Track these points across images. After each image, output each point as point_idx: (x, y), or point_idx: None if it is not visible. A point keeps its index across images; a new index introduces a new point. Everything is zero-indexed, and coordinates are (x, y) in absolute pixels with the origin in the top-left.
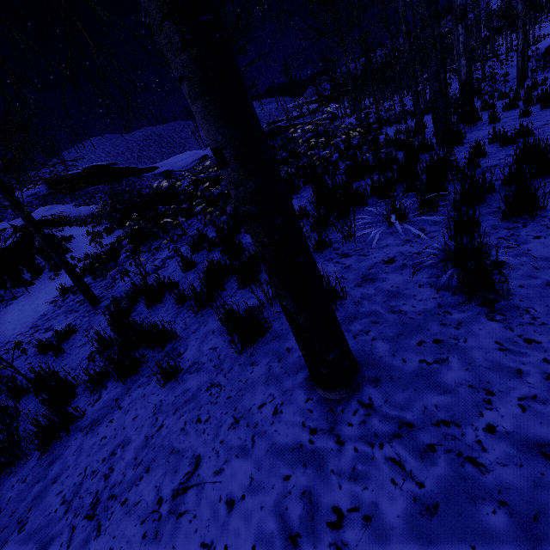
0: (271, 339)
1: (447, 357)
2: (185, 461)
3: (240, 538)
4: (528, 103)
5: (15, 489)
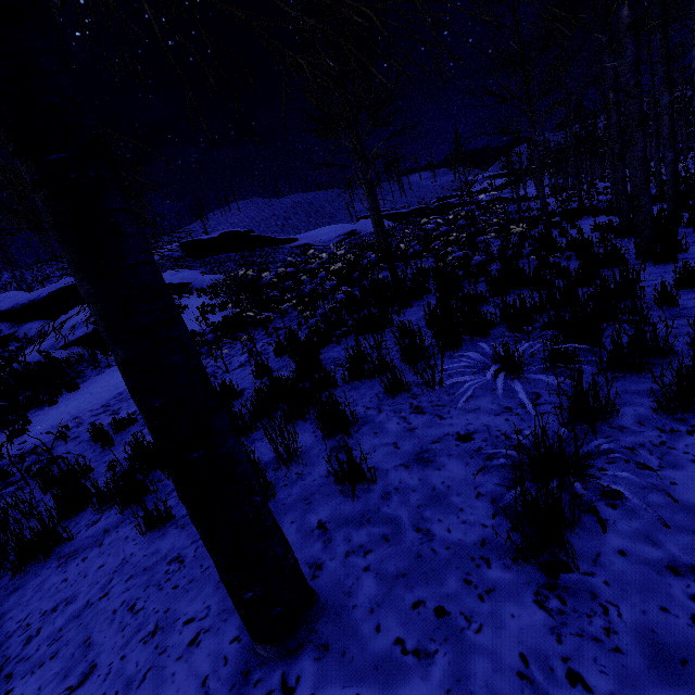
0: None
1: (435, 651)
2: (82, 664)
3: None
4: None
5: None
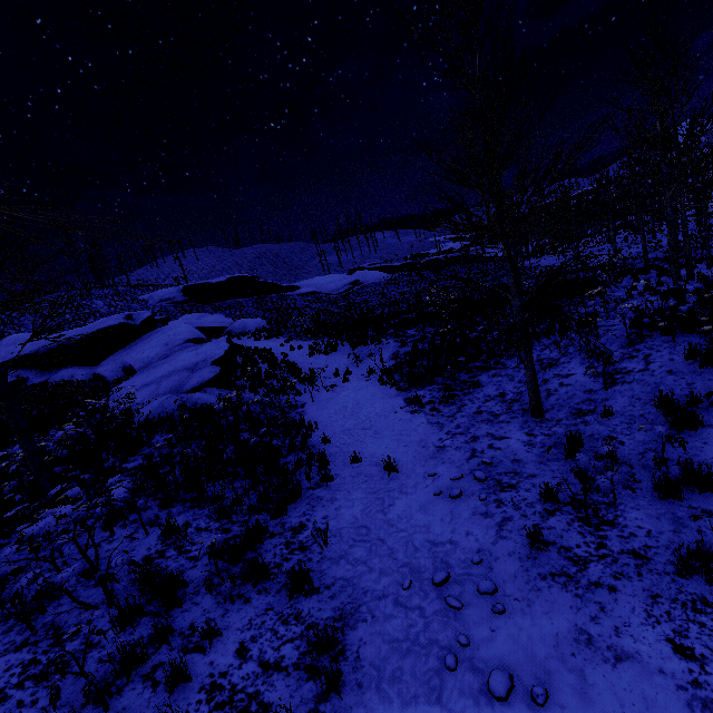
0: None
1: None
2: None
3: None
4: None
5: None
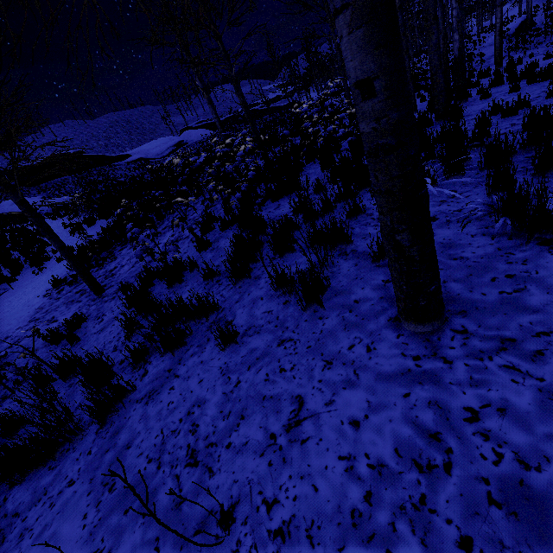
0: (333, 296)
1: (525, 287)
2: (284, 402)
3: (378, 446)
4: (513, 79)
5: (82, 461)
